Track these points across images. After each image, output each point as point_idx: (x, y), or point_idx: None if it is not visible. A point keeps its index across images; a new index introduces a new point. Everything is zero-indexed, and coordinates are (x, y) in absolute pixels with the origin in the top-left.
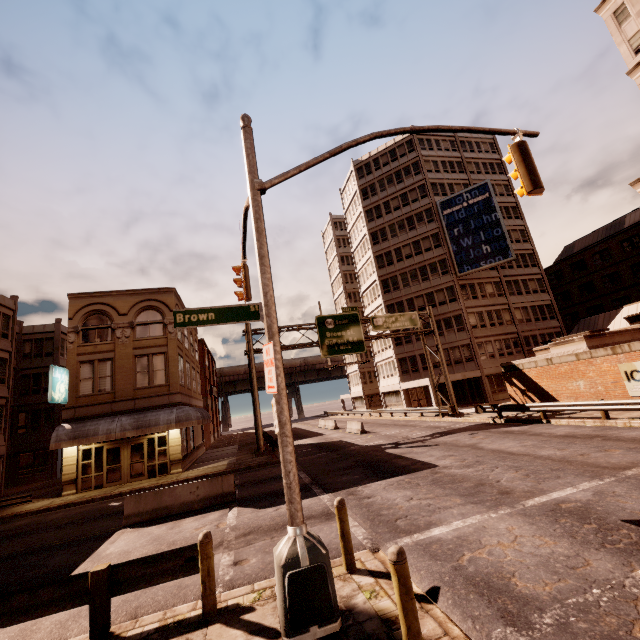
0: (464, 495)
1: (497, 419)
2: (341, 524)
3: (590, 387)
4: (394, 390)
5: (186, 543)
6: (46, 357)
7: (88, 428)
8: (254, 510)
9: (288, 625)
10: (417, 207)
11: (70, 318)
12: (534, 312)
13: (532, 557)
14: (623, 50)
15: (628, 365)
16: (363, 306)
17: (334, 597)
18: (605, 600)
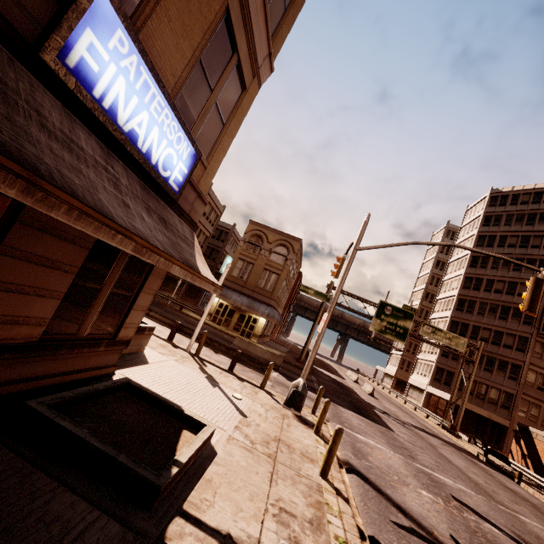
0: (389, 443)
1: (481, 455)
2: (318, 395)
3: None
4: (420, 387)
5: None
6: (221, 242)
7: (228, 293)
8: (285, 379)
9: (285, 402)
10: (534, 253)
11: (245, 233)
12: None
13: (387, 462)
14: None
15: None
16: (432, 309)
17: (303, 406)
18: (395, 478)
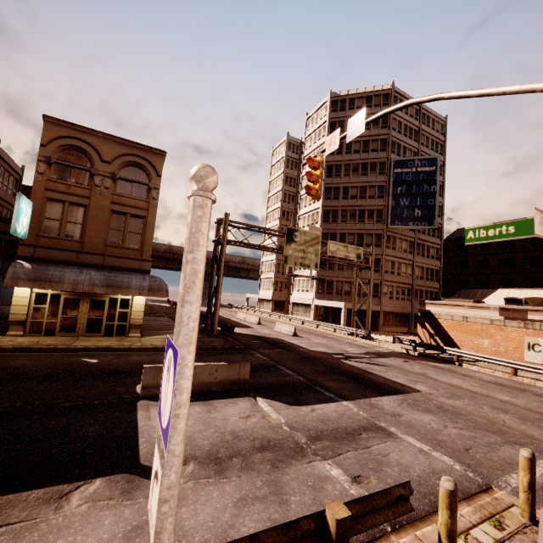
0: (494, 432)
1: (411, 351)
2: (532, 477)
3: (493, 346)
4: (305, 303)
5: (254, 437)
6: None
7: (52, 273)
8: (286, 406)
9: None
10: (374, 157)
11: (42, 144)
12: (427, 273)
13: None
14: None
15: (533, 339)
16: (297, 226)
17: None
18: None
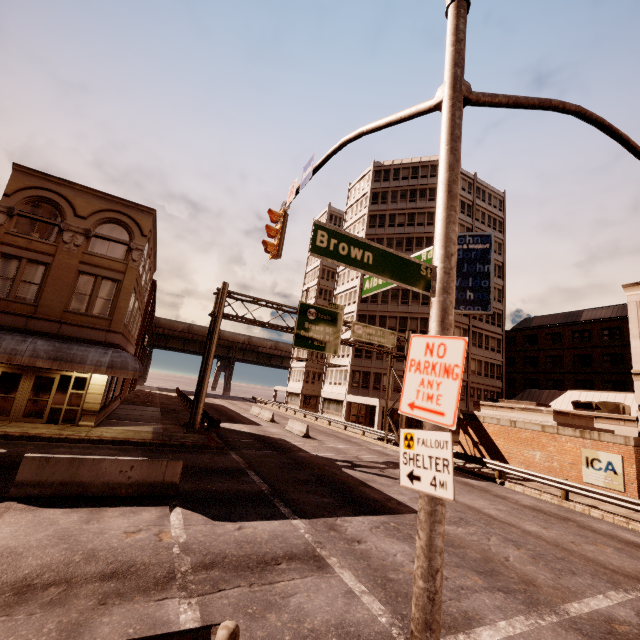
0: (480, 572)
1: None
2: None
3: (546, 460)
4: (337, 399)
5: (114, 560)
6: None
7: None
8: (207, 520)
9: None
10: (420, 231)
11: (6, 194)
12: (486, 368)
13: None
14: None
15: (592, 452)
16: None
17: None
18: None
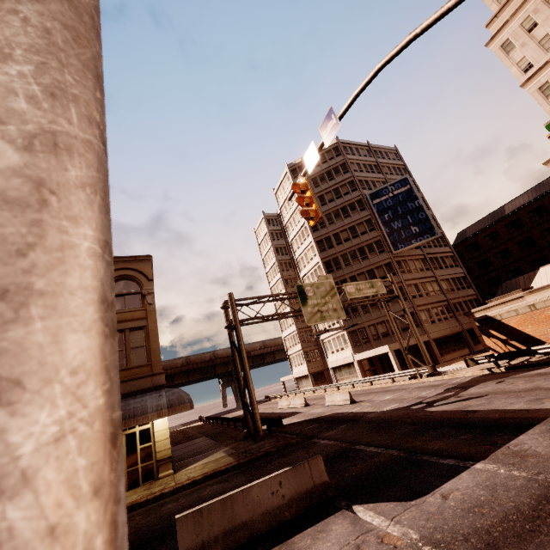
0: None
1: (495, 369)
2: None
3: None
4: (346, 363)
5: None
6: None
7: None
8: (402, 504)
9: None
10: (349, 199)
11: None
12: (455, 283)
13: None
14: (513, 71)
15: None
16: None
17: None
18: None
